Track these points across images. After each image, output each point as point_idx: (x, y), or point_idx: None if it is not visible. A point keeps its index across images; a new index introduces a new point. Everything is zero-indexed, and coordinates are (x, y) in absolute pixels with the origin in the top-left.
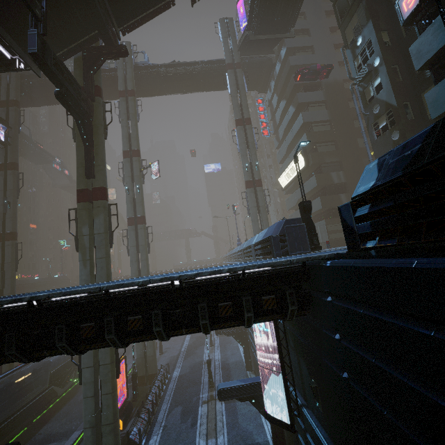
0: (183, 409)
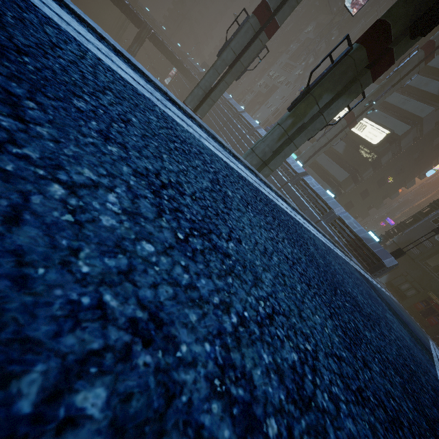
0: None
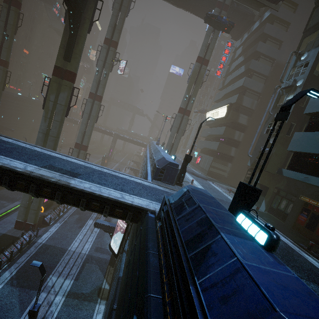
0: (79, 217)
